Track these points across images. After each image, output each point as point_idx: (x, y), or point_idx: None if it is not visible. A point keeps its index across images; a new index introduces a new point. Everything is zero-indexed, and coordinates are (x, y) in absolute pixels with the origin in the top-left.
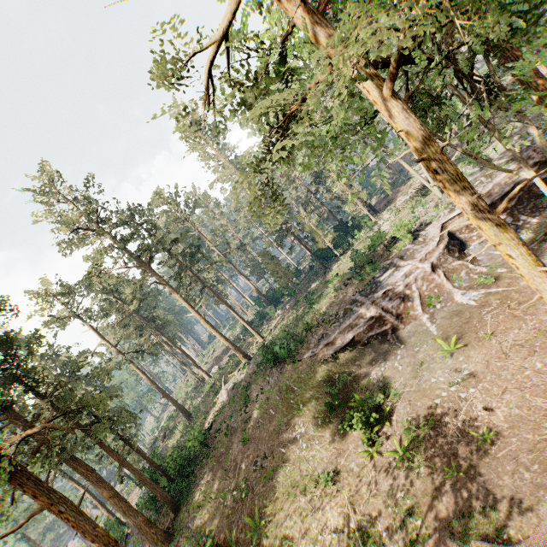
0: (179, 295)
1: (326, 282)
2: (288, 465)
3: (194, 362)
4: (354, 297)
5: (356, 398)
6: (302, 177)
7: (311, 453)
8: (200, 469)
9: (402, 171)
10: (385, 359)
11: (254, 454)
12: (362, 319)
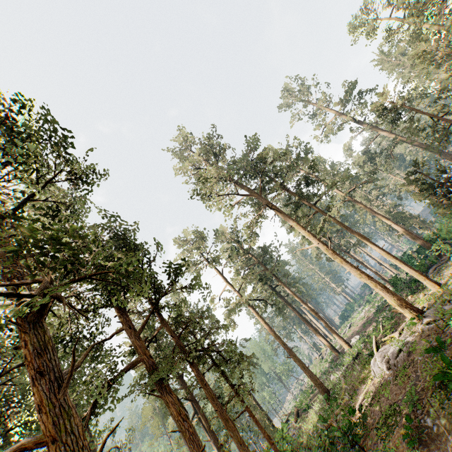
0: (296, 222)
1: None
2: None
3: (325, 323)
4: None
5: None
6: None
7: None
8: None
9: None
10: None
11: None
12: None
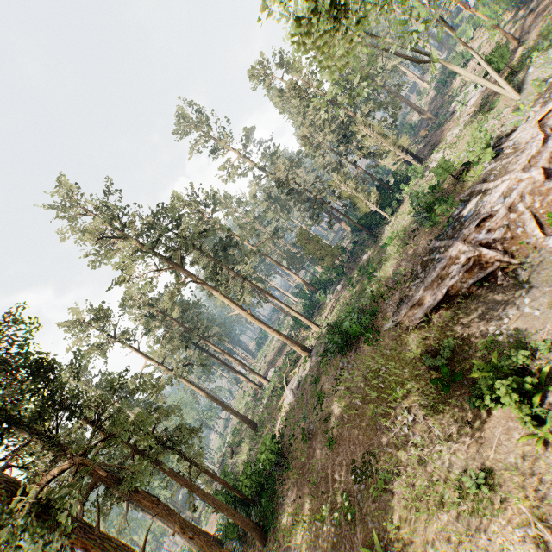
0: (219, 293)
1: (383, 246)
2: (402, 469)
3: (248, 368)
4: (430, 246)
5: (478, 366)
6: (326, 140)
7: (433, 448)
8: (281, 485)
9: (437, 114)
10: (505, 307)
11: (347, 459)
12: (454, 265)
